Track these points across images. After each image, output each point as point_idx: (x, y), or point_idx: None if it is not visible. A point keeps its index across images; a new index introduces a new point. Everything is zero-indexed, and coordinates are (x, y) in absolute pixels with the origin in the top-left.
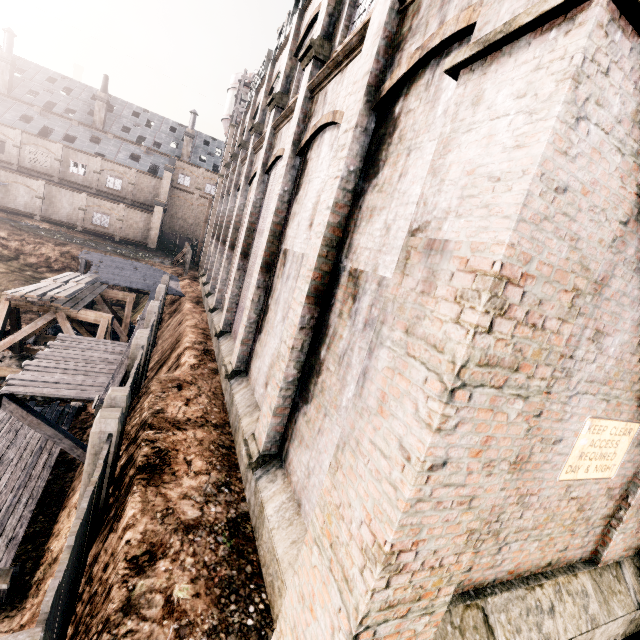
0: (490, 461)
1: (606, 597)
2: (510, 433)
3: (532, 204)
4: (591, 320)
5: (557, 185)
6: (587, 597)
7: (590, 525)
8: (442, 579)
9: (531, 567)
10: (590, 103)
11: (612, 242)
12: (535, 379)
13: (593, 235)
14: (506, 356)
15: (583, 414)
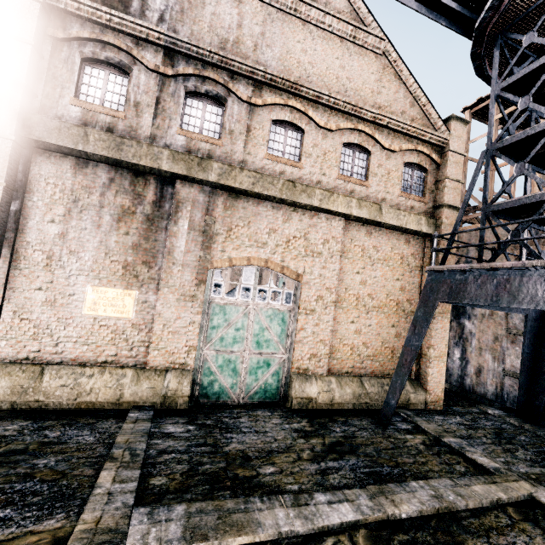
0: None
1: (141, 379)
2: None
3: None
4: (64, 247)
5: None
6: (124, 377)
7: (131, 344)
8: None
9: (90, 360)
10: None
11: (60, 222)
12: None
13: None
14: None
15: (84, 284)
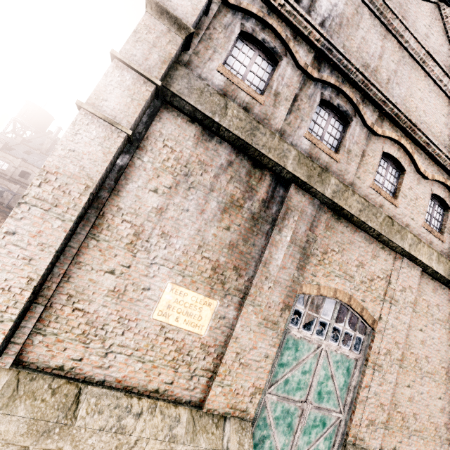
0: (43, 243)
1: (197, 430)
2: (55, 234)
3: (58, 151)
4: (158, 226)
5: (70, 149)
6: (178, 422)
7: (192, 371)
8: (10, 300)
9: (138, 385)
10: (81, 130)
11: (163, 194)
12: (68, 214)
13: (92, 168)
14: (49, 199)
15: (164, 278)
